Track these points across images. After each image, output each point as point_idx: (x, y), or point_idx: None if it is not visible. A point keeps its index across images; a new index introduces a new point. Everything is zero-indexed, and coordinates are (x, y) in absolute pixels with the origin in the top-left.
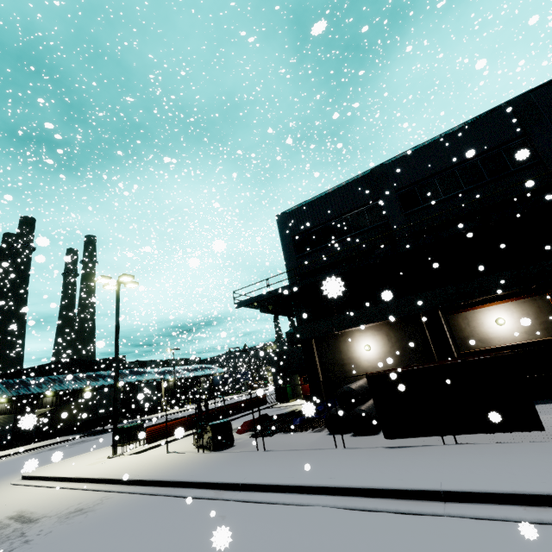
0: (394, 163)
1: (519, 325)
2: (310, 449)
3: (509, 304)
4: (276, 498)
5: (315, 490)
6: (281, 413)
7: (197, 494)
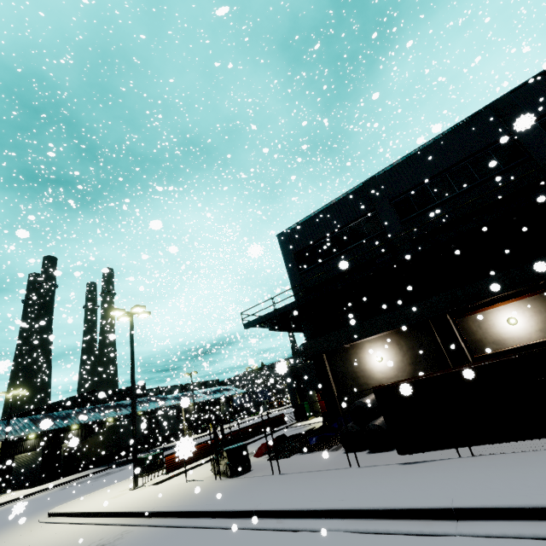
0: (385, 174)
1: (533, 323)
2: (325, 470)
3: (518, 302)
4: (289, 524)
5: (327, 514)
6: (299, 432)
7: (213, 524)
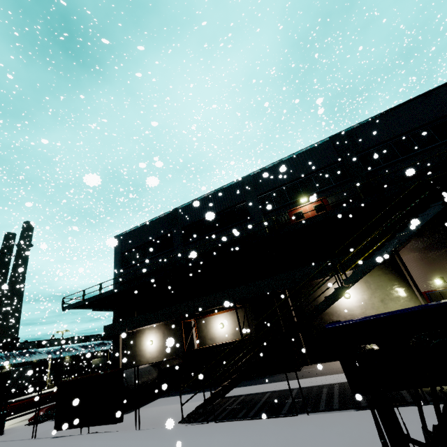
0: (184, 208)
1: (230, 329)
2: (19, 440)
3: (227, 313)
4: None
5: None
6: None
7: None
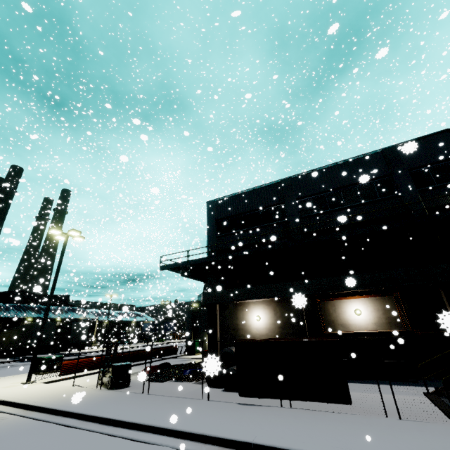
0: (299, 178)
1: (371, 317)
2: (183, 397)
3: (366, 299)
4: (134, 434)
5: (165, 431)
6: (181, 363)
7: (76, 424)
